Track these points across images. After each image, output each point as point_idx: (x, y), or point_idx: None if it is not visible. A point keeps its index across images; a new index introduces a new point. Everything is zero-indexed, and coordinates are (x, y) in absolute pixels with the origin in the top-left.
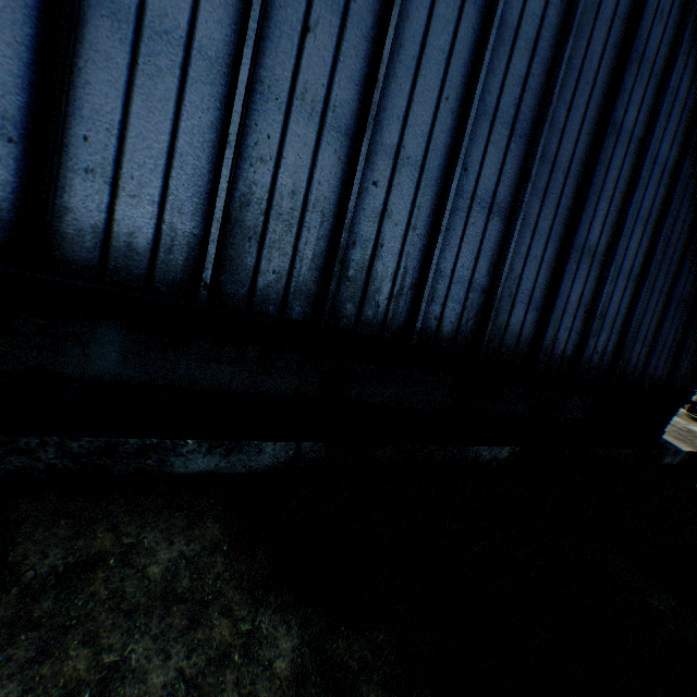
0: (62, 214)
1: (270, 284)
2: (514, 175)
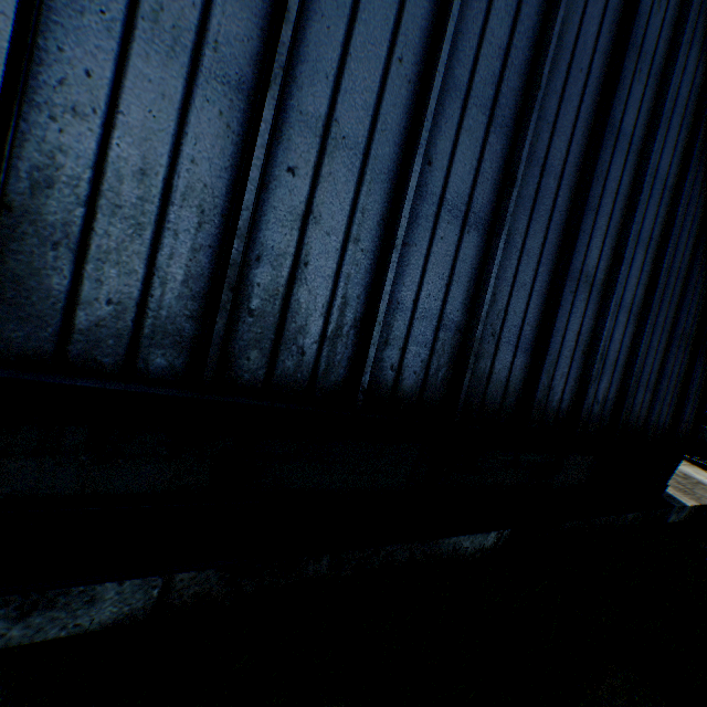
0: None
1: (103, 322)
2: (495, 177)
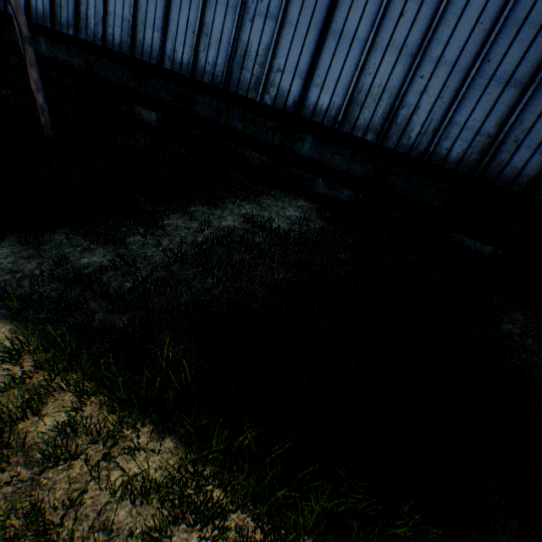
0: (307, 99)
1: (361, 124)
2: (536, 59)
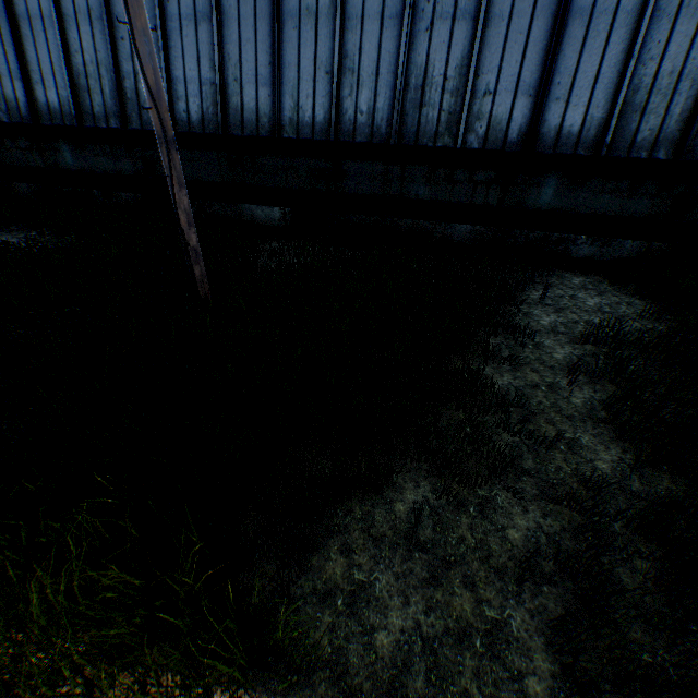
0: (543, 124)
1: (644, 139)
2: None
